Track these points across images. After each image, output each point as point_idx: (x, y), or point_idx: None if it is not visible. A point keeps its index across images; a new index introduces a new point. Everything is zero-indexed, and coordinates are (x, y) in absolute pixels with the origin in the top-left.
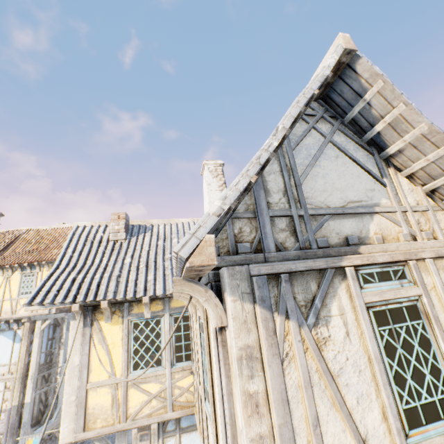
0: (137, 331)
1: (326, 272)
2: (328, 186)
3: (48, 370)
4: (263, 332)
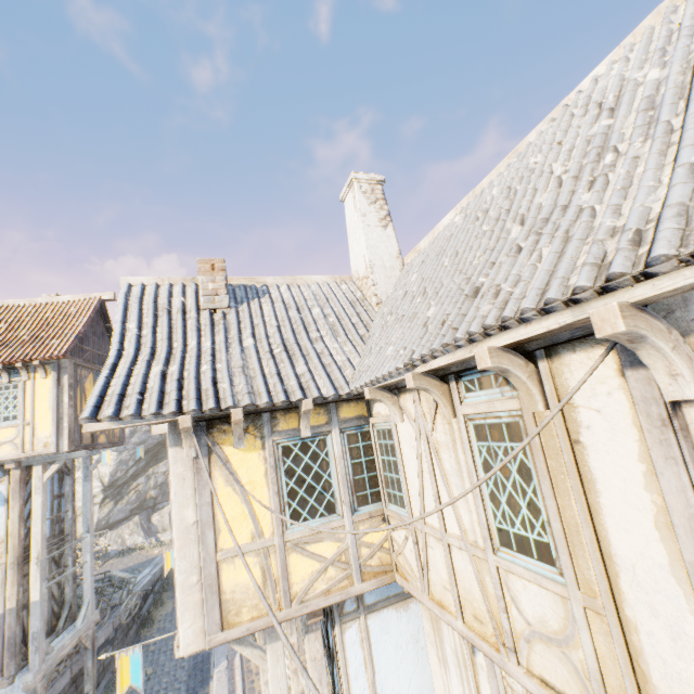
0: (289, 460)
1: None
2: None
3: (59, 547)
4: None
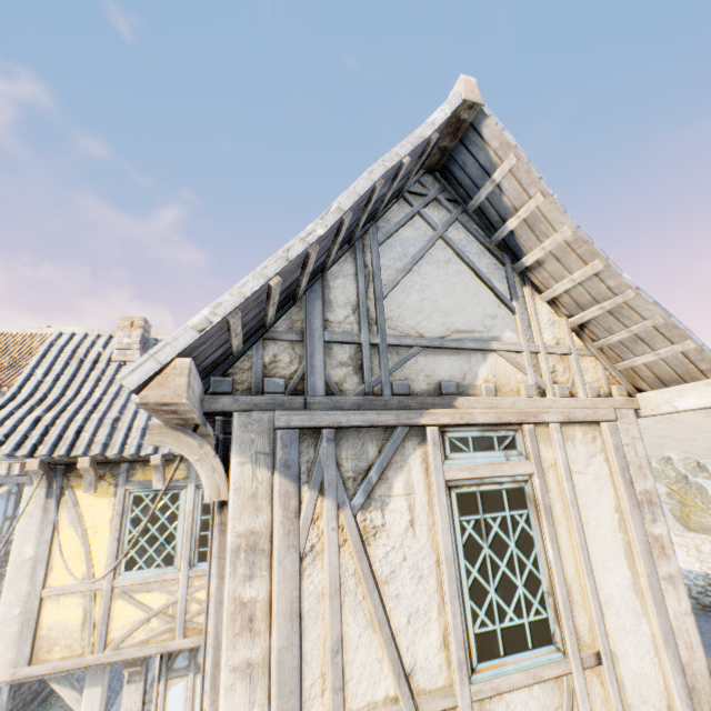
0: (138, 509)
1: (395, 432)
2: (426, 304)
3: (2, 568)
4: (280, 513)
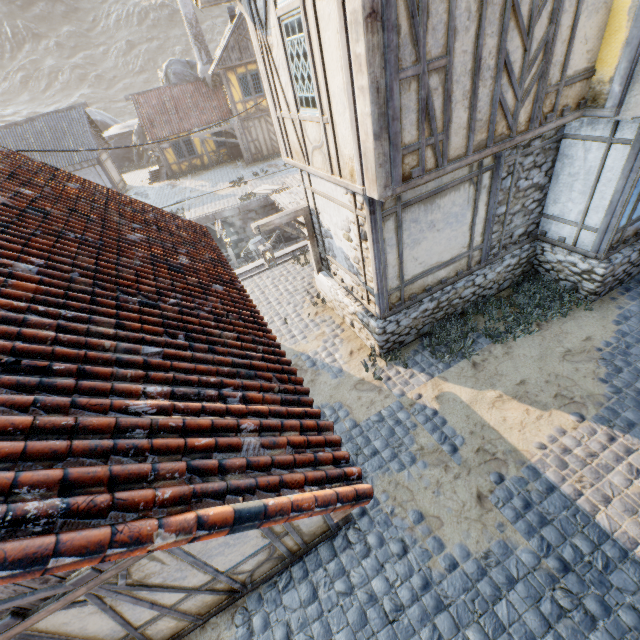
0: None
1: None
2: None
3: None
4: (255, 39)
